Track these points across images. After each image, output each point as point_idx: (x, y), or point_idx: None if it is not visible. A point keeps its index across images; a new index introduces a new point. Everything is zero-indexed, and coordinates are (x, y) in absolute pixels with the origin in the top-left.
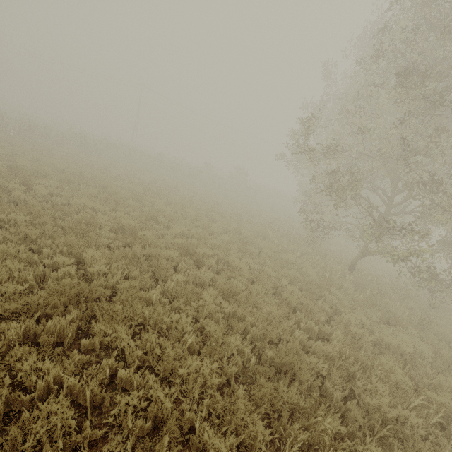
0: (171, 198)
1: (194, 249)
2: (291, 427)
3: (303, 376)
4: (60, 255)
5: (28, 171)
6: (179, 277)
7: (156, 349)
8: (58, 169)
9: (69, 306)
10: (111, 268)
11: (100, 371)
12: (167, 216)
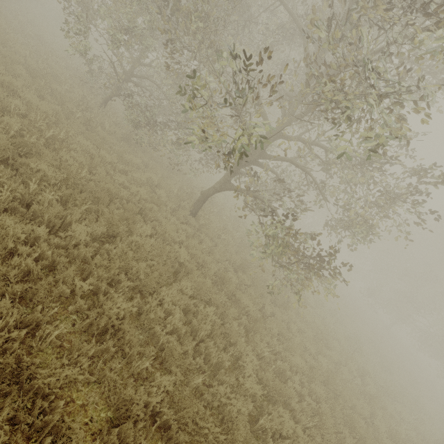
0: None
1: None
2: None
3: None
4: None
5: None
6: None
7: None
8: None
9: None
10: None
11: None
12: None
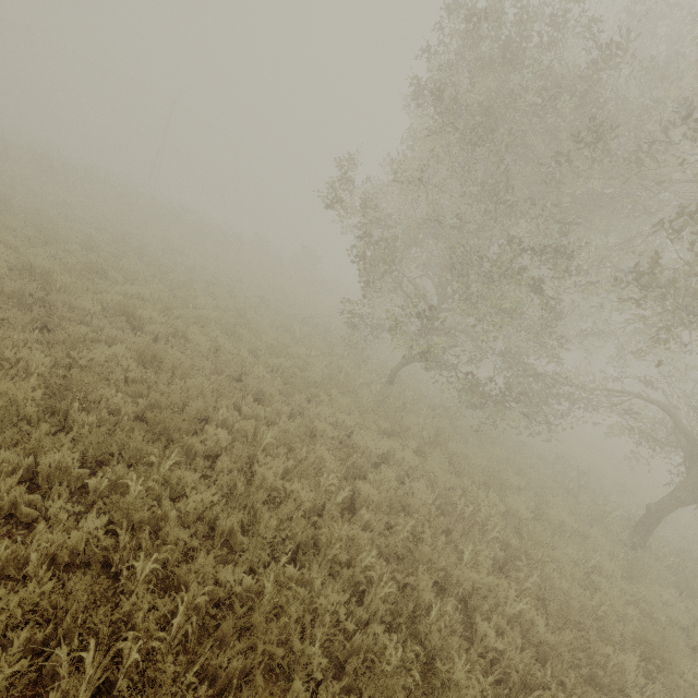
0: (157, 259)
1: (136, 311)
2: (116, 468)
3: (176, 434)
4: None
5: None
6: (80, 331)
7: None
8: None
9: None
10: None
11: None
12: (127, 273)
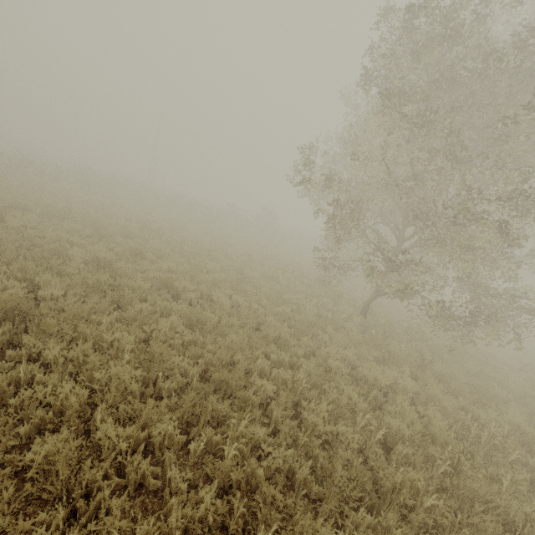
0: (171, 237)
1: (173, 283)
2: (205, 430)
3: (239, 391)
4: (12, 279)
5: (5, 203)
6: (143, 306)
7: (81, 358)
8: (44, 205)
9: (5, 322)
10: (67, 295)
11: (3, 361)
12: (157, 252)
